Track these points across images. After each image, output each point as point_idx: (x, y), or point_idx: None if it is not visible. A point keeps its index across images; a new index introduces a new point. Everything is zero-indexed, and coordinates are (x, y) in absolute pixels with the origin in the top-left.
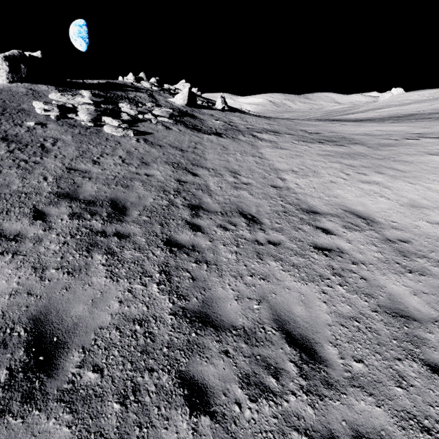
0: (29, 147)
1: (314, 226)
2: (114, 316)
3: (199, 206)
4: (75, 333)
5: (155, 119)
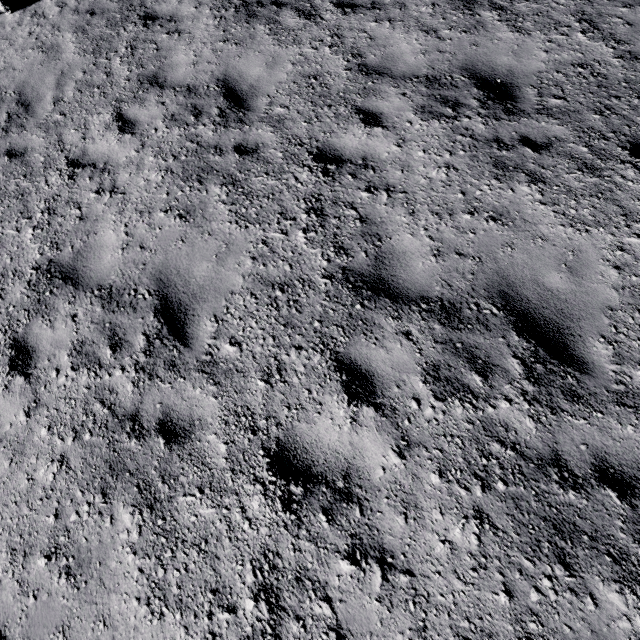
0: None
1: None
2: (546, 63)
3: None
4: (515, 77)
5: None
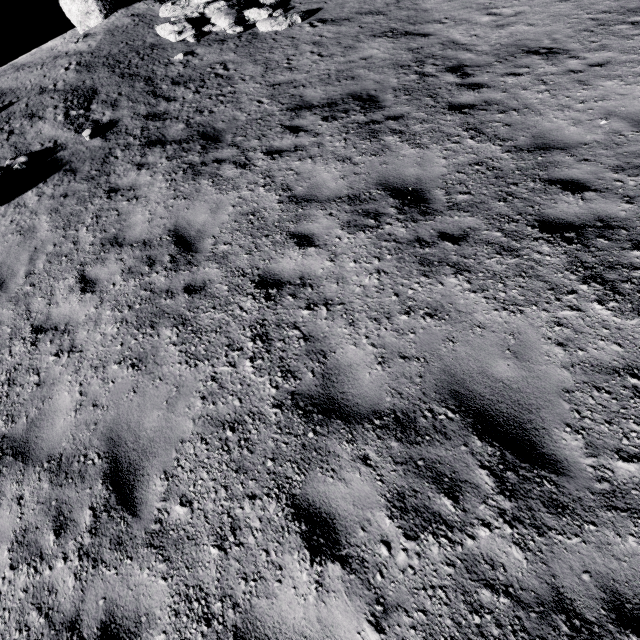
0: (206, 81)
1: None
2: (447, 167)
3: (461, 66)
4: (423, 183)
5: None
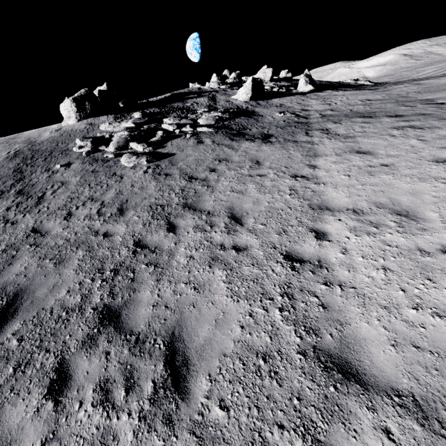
0: (29, 199)
1: (318, 445)
2: None
3: (116, 313)
4: None
5: (192, 132)
